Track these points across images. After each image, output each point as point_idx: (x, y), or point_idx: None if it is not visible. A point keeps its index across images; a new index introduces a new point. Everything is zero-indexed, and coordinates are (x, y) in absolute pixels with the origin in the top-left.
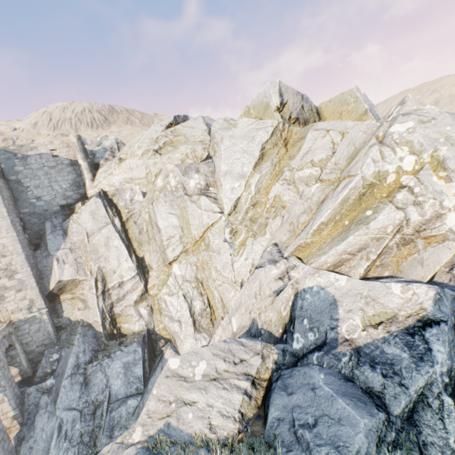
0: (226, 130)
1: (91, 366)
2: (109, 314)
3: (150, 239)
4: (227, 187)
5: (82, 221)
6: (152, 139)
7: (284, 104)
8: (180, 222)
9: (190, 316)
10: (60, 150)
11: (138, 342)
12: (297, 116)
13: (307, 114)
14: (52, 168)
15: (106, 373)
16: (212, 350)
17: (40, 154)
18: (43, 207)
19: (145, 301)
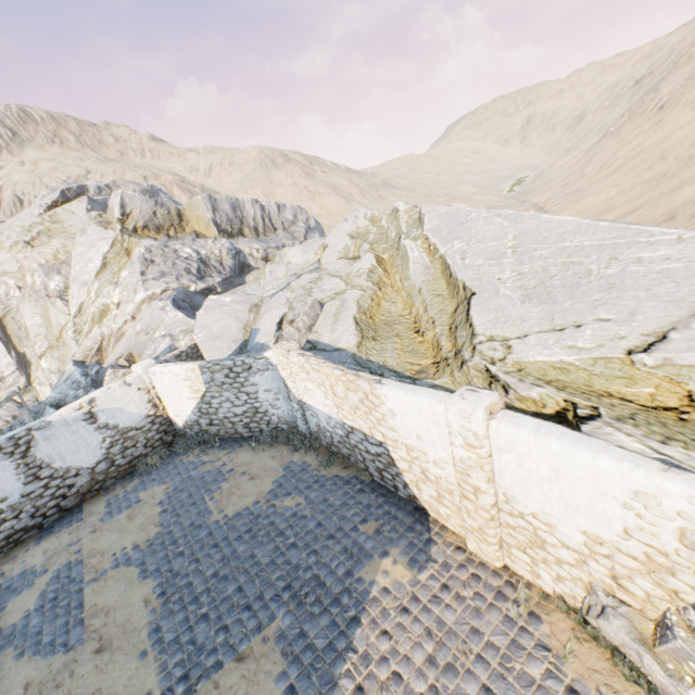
0: (82, 234)
1: None
2: None
3: (28, 335)
4: (74, 293)
5: None
6: (25, 227)
7: (128, 215)
8: (46, 322)
9: None
10: None
11: None
12: (145, 224)
13: (161, 219)
14: None
15: None
16: (4, 407)
17: None
18: None
19: (30, 393)
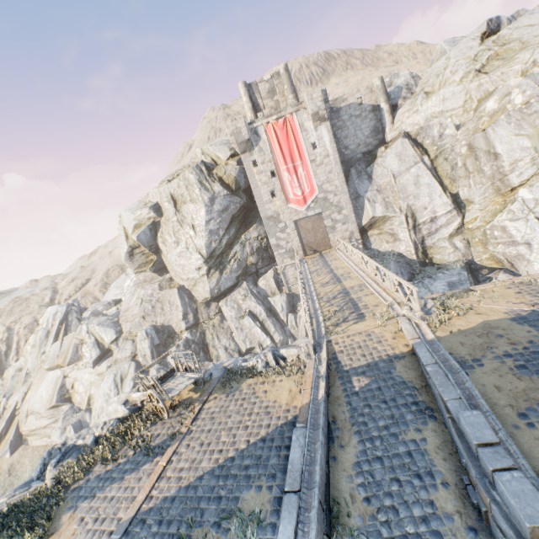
0: None
1: (411, 283)
2: (420, 246)
3: (469, 173)
4: None
5: (387, 164)
6: (468, 59)
7: None
8: (533, 143)
9: None
10: (364, 97)
11: (461, 267)
12: None
13: None
14: (357, 117)
15: (429, 289)
16: None
17: (348, 105)
18: (349, 156)
19: (460, 235)
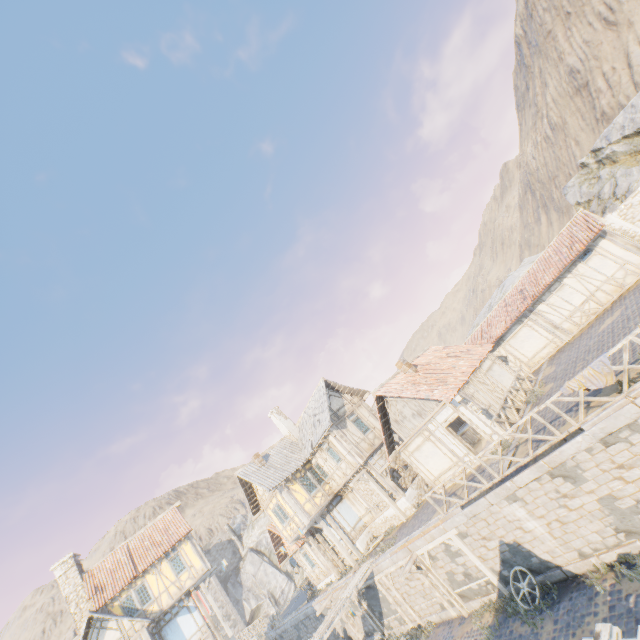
0: None
1: None
2: None
3: None
4: None
5: (248, 570)
6: None
7: None
8: None
9: None
10: (222, 537)
11: None
12: None
13: None
14: (222, 549)
15: None
16: None
17: (214, 545)
18: (224, 575)
19: None
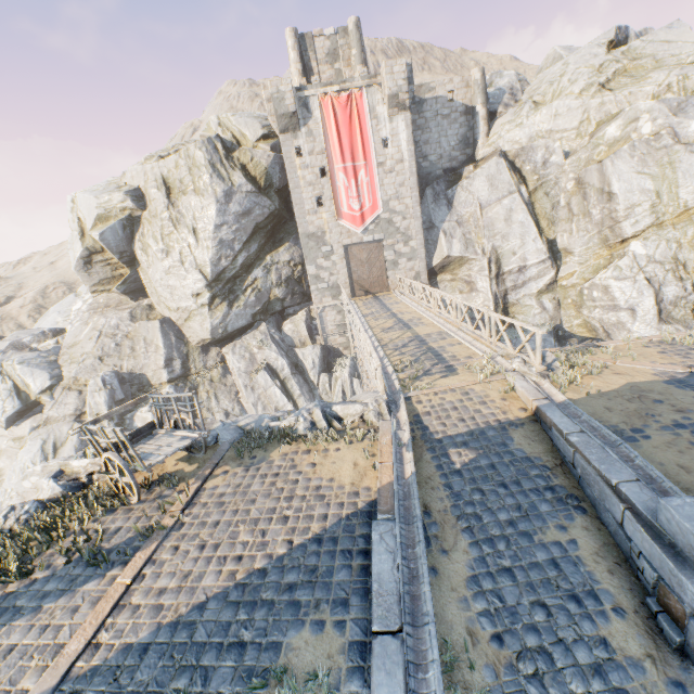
0: None
1: None
2: (501, 301)
3: (573, 215)
4: None
5: (474, 189)
6: (591, 68)
7: None
8: (656, 185)
9: (655, 304)
10: (457, 92)
11: (548, 332)
12: None
13: None
14: (445, 118)
15: None
16: None
17: (436, 98)
18: (427, 169)
19: (550, 293)
